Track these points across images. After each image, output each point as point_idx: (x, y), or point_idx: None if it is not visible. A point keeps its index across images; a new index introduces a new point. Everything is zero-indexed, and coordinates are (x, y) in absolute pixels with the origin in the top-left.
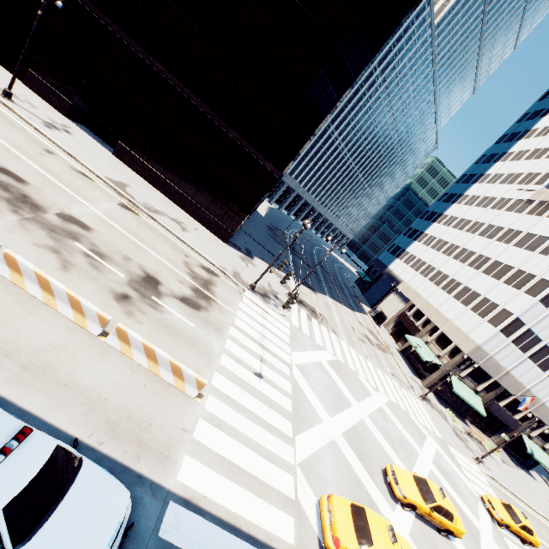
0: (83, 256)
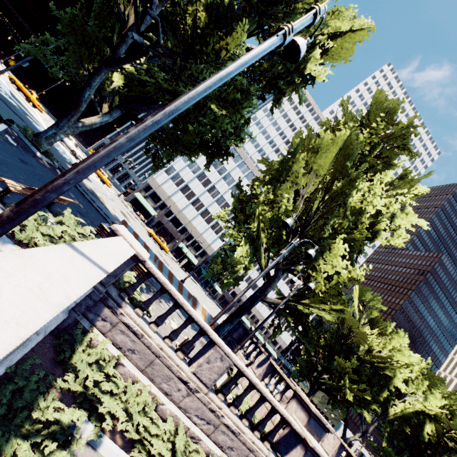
0: None
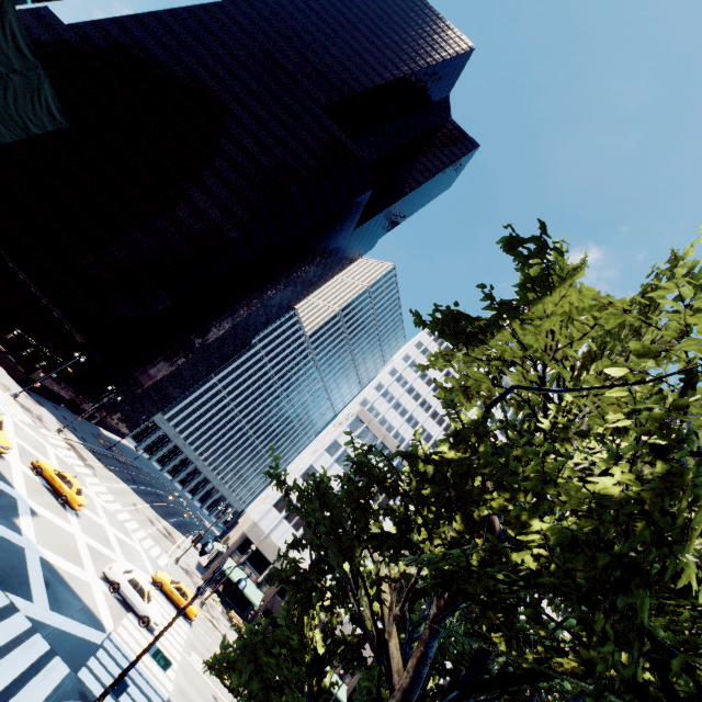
0: None
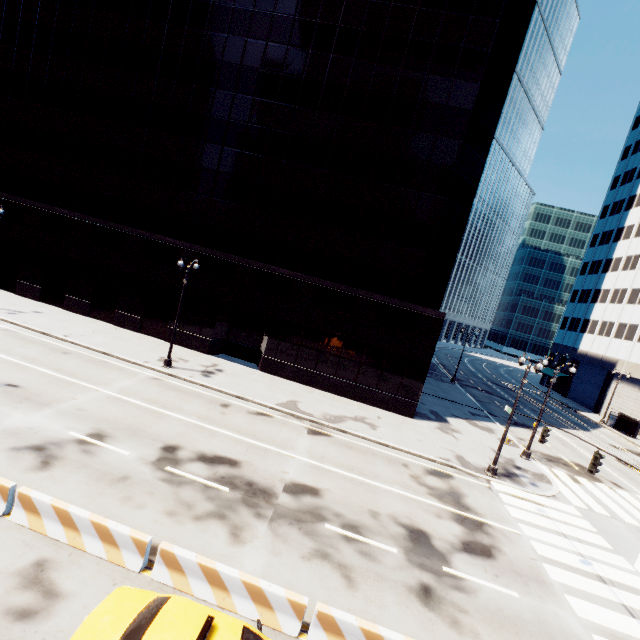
0: (346, 544)
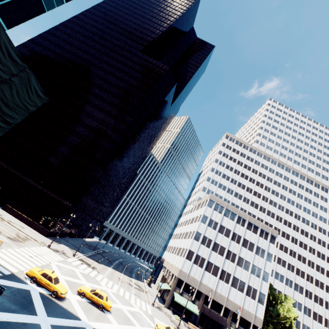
0: None
